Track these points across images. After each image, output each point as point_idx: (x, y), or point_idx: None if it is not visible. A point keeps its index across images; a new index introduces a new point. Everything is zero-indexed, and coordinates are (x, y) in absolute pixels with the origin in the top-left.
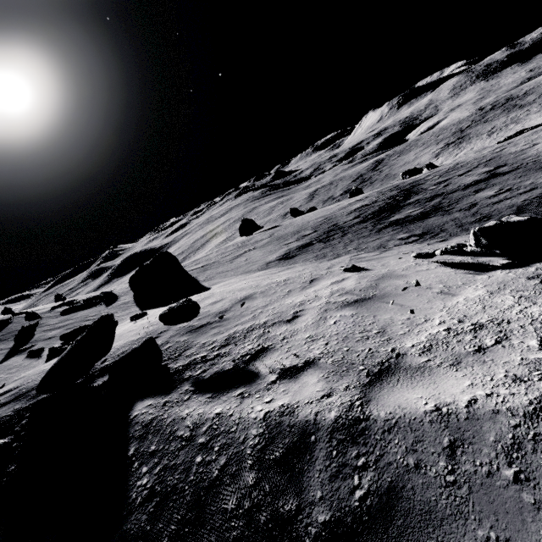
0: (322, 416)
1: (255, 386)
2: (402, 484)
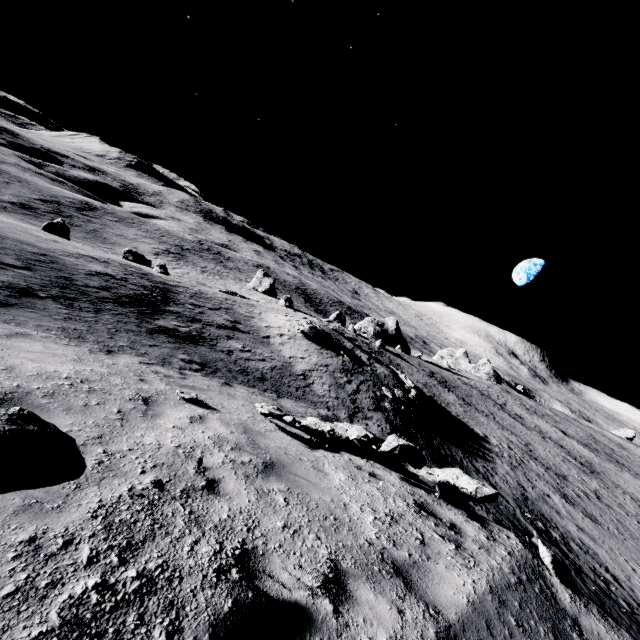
0: (427, 637)
1: (325, 627)
2: None
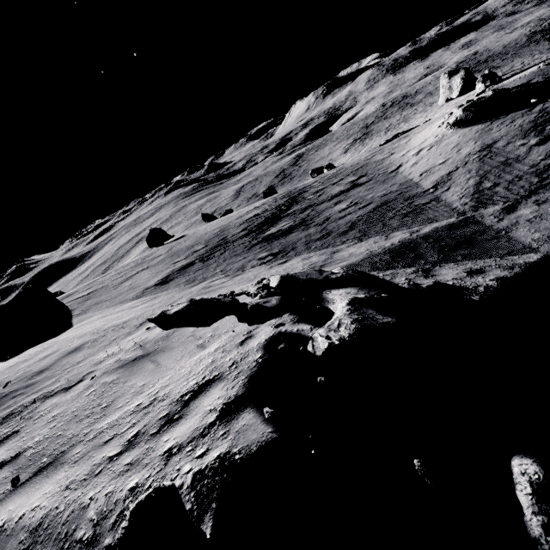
0: None
1: None
2: None
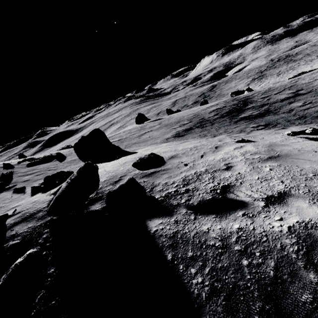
0: None
1: (252, 209)
2: None
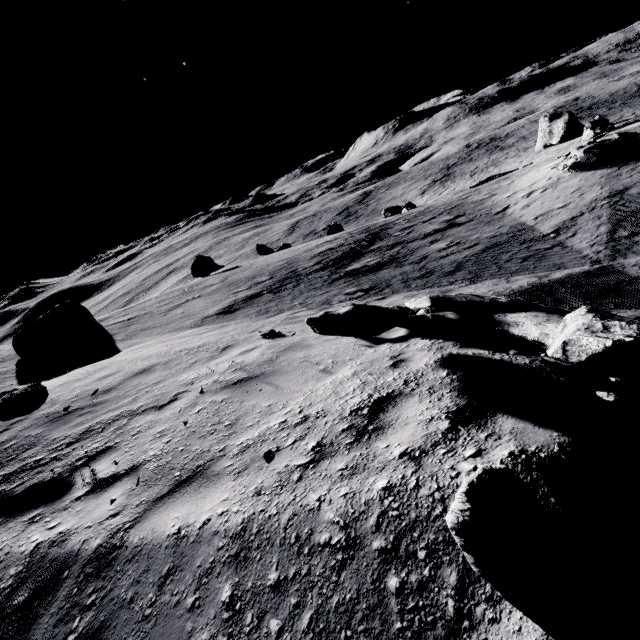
0: (87, 544)
1: (56, 505)
2: (110, 623)
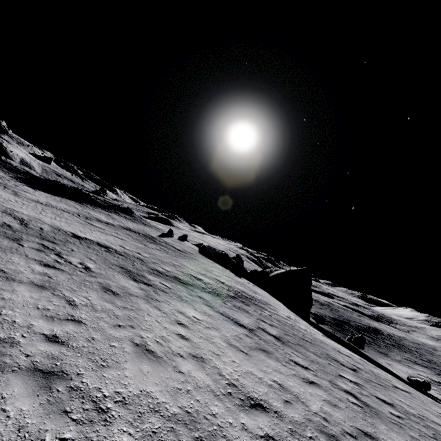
0: None
1: None
2: None
